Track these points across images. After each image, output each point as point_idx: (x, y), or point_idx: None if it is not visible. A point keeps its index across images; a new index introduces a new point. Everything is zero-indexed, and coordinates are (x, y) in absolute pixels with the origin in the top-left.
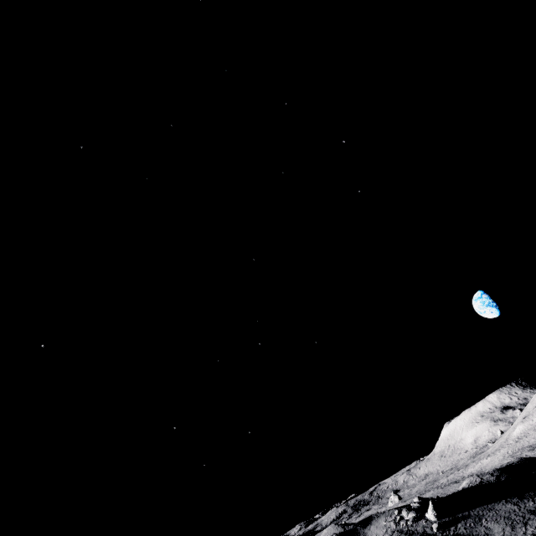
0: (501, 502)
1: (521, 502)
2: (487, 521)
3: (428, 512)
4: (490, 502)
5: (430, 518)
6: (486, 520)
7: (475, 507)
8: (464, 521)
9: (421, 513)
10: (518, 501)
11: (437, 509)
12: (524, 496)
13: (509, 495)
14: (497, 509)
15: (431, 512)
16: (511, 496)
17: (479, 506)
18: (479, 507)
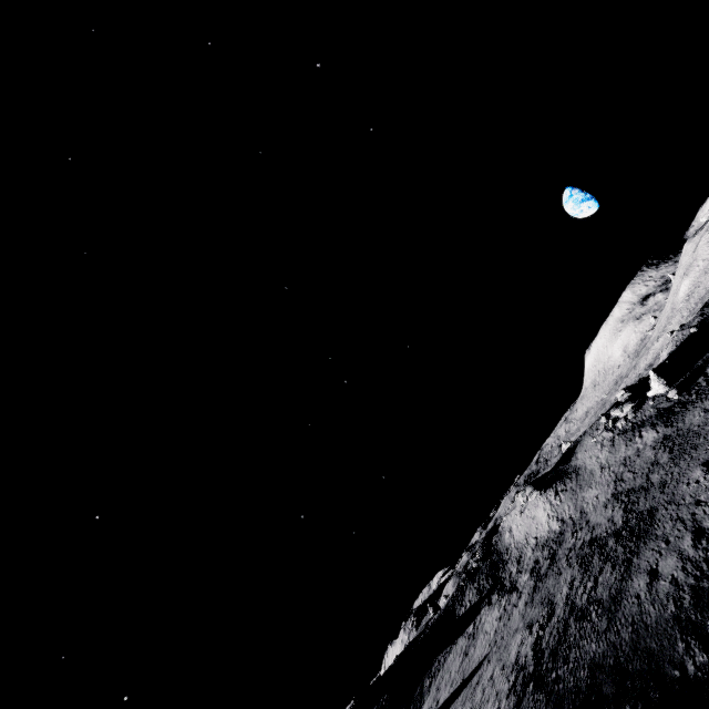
0: None
1: None
2: None
3: (652, 387)
4: None
5: (657, 394)
6: None
7: None
8: None
9: (640, 398)
10: None
11: (664, 375)
12: None
13: None
14: None
15: (658, 384)
16: None
17: None
18: None
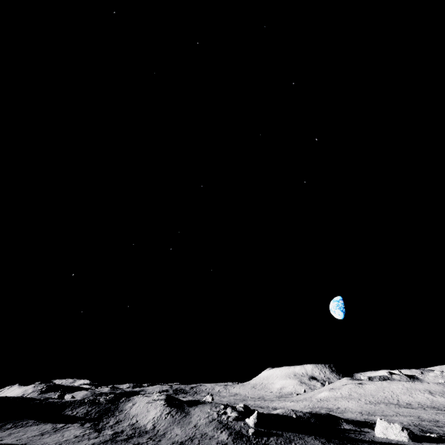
0: (311, 437)
1: (328, 444)
2: None
3: (250, 418)
4: (302, 433)
5: (248, 423)
6: (295, 444)
7: (288, 431)
8: (276, 437)
9: (243, 416)
10: (326, 442)
11: (259, 419)
12: (331, 440)
13: (318, 434)
14: (306, 440)
15: (253, 419)
16: (320, 436)
17: (292, 432)
18: (292, 432)
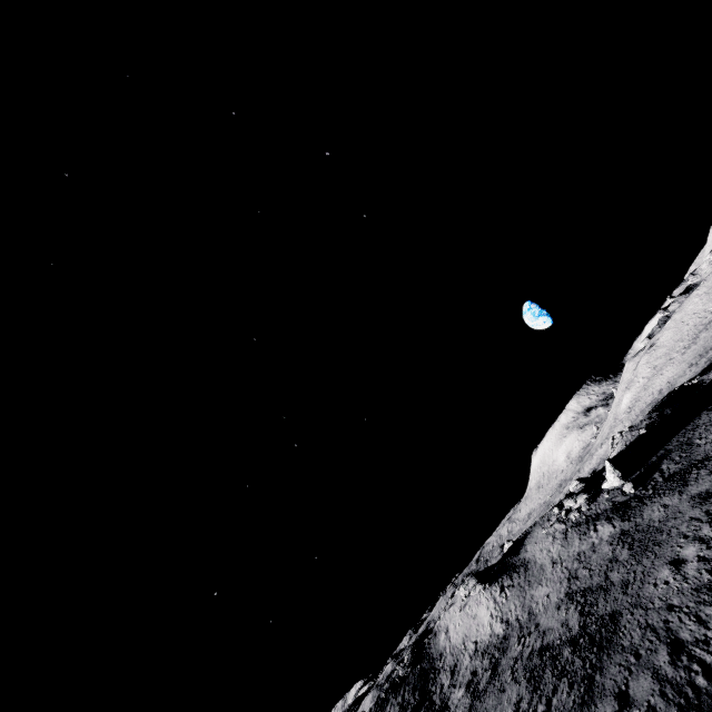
0: (702, 415)
1: None
2: (703, 438)
3: (607, 478)
4: (686, 425)
5: (612, 487)
6: (701, 438)
7: (668, 440)
8: (667, 459)
9: (595, 490)
10: None
11: (620, 467)
12: None
13: (705, 406)
14: (704, 423)
15: (613, 475)
16: (709, 404)
17: (673, 436)
18: (674, 437)
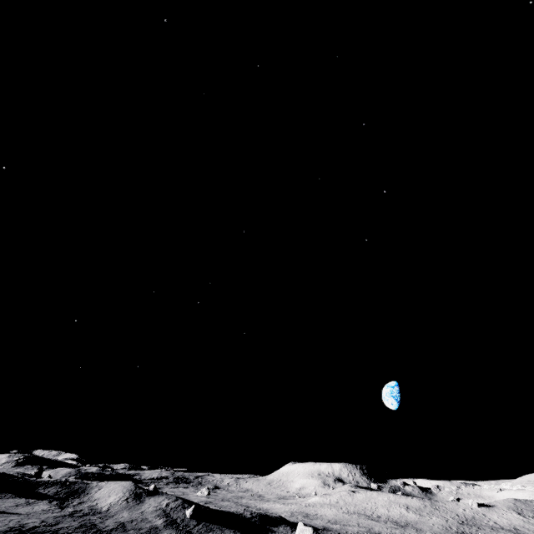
0: (231, 530)
1: None
2: None
3: (188, 510)
4: (226, 526)
5: (187, 514)
6: (212, 533)
7: (216, 524)
8: (202, 527)
9: (185, 509)
10: None
11: (194, 512)
12: None
13: (240, 529)
14: (224, 532)
15: (189, 511)
16: (240, 530)
17: (219, 525)
18: (218, 525)
